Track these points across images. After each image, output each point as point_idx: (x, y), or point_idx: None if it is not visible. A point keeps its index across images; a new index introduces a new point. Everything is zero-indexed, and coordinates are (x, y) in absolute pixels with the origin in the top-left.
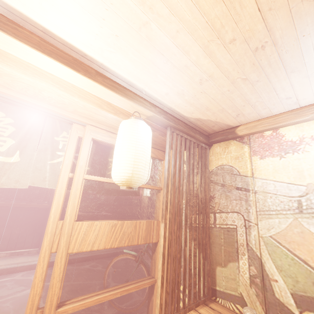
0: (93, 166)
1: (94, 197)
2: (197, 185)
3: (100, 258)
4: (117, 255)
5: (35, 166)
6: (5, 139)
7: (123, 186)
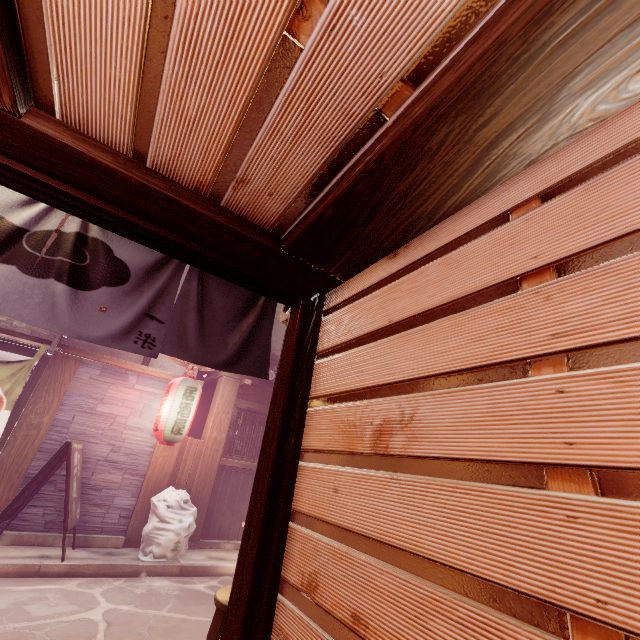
0: None
1: None
2: None
3: None
4: None
5: None
6: None
7: None
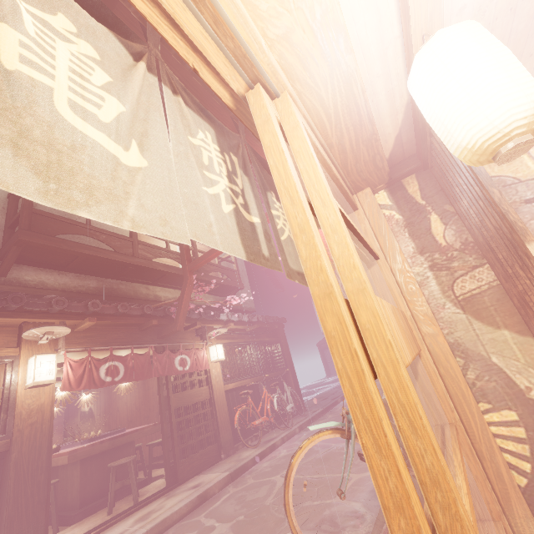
0: (264, 220)
1: (82, 413)
2: (440, 229)
3: (178, 520)
4: (303, 443)
5: (181, 191)
6: (97, 91)
7: (523, 136)
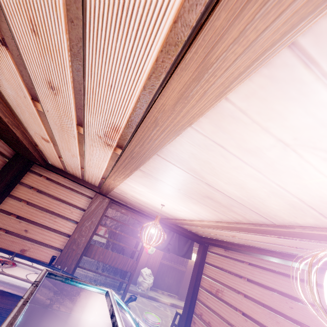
0: None
1: None
2: None
3: None
4: None
5: None
6: None
7: None
